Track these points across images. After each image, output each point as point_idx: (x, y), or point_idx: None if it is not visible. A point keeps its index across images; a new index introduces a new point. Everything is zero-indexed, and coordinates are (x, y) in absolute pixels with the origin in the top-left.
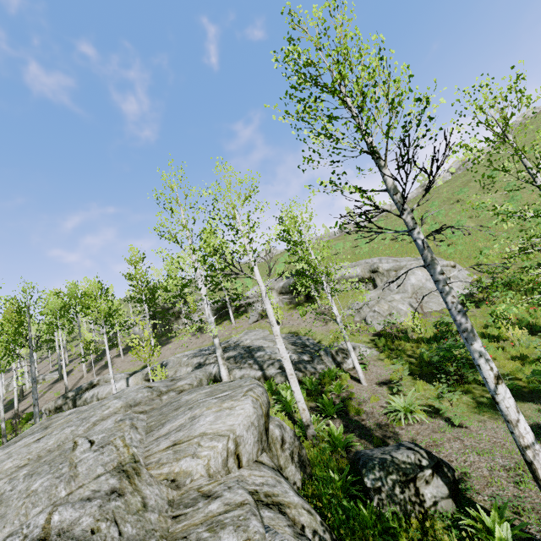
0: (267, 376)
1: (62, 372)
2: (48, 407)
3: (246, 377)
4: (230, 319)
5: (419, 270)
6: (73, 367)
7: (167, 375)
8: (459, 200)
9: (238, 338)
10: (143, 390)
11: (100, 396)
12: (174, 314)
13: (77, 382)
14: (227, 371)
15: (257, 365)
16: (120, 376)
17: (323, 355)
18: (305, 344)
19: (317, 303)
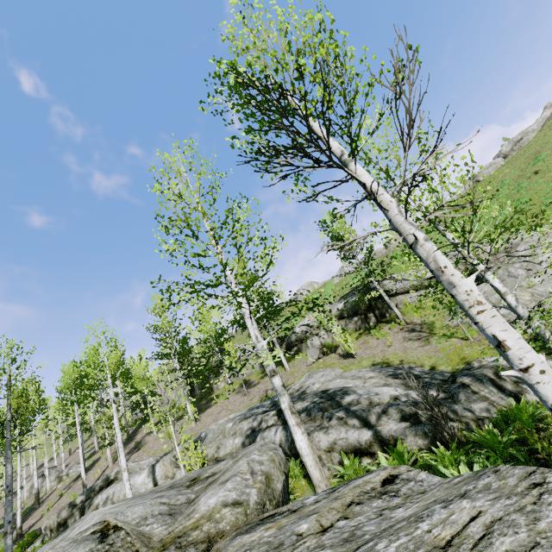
0: (385, 438)
1: (89, 462)
2: (49, 524)
3: (341, 445)
4: (281, 365)
5: (551, 240)
6: (100, 454)
7: (206, 455)
8: (537, 171)
9: (301, 384)
10: (75, 551)
11: (116, 500)
12: (212, 368)
13: (100, 476)
14: (307, 437)
15: (355, 419)
16: (147, 462)
17: (471, 383)
18: (413, 374)
19: (398, 318)
